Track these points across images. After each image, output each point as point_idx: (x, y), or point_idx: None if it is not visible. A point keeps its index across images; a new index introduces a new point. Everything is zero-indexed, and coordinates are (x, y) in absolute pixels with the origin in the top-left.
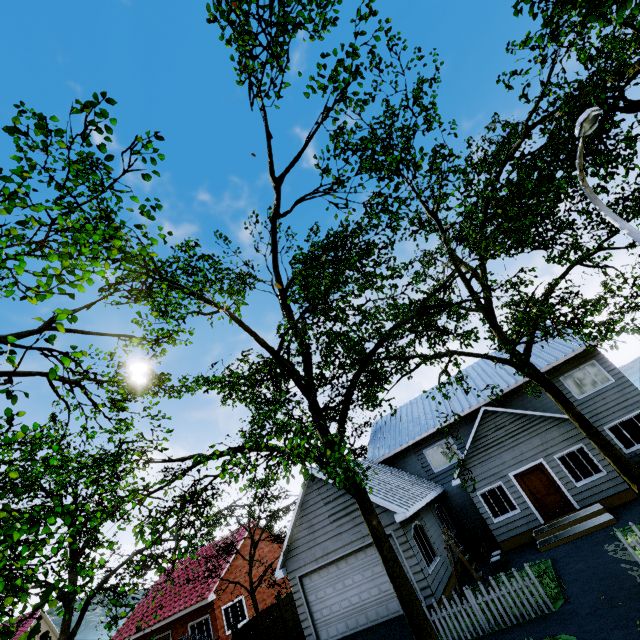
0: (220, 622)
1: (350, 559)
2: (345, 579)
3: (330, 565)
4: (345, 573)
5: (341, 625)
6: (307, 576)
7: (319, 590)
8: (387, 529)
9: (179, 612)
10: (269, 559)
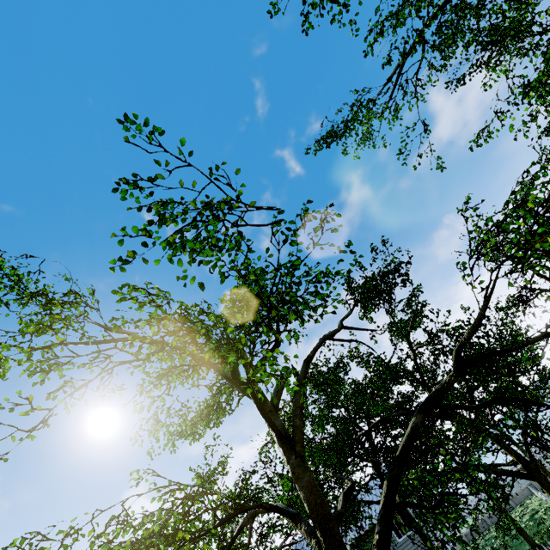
0: None
1: None
2: None
3: None
4: None
5: None
6: None
7: None
8: None
9: None
10: None
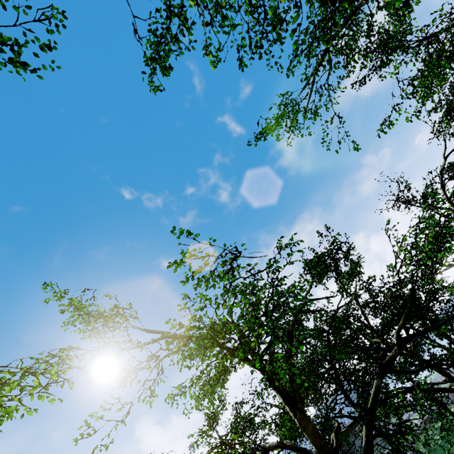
0: None
1: None
2: None
3: None
4: None
5: None
6: None
7: None
8: None
9: None
10: None
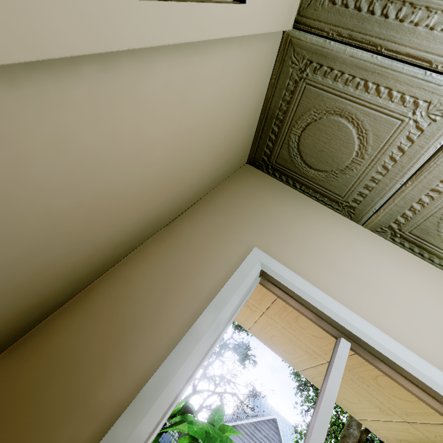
0: None
1: None
2: None
3: None
4: None
5: None
6: None
7: None
8: None
9: None
10: None
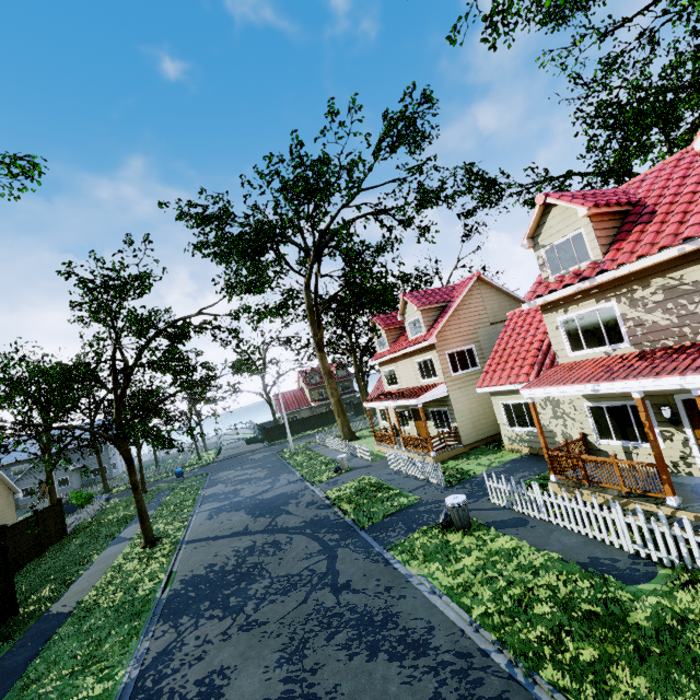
0: None
1: None
2: None
3: None
4: None
5: None
6: None
7: None
8: None
9: None
10: None
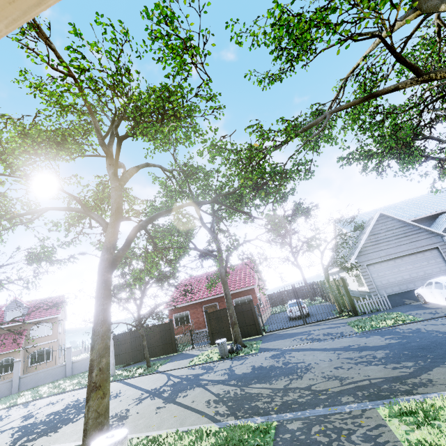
0: (258, 300)
1: (404, 258)
2: (400, 267)
3: (389, 261)
4: (400, 265)
5: (395, 288)
6: (371, 265)
7: (380, 272)
8: (435, 245)
9: (230, 291)
10: (260, 283)
